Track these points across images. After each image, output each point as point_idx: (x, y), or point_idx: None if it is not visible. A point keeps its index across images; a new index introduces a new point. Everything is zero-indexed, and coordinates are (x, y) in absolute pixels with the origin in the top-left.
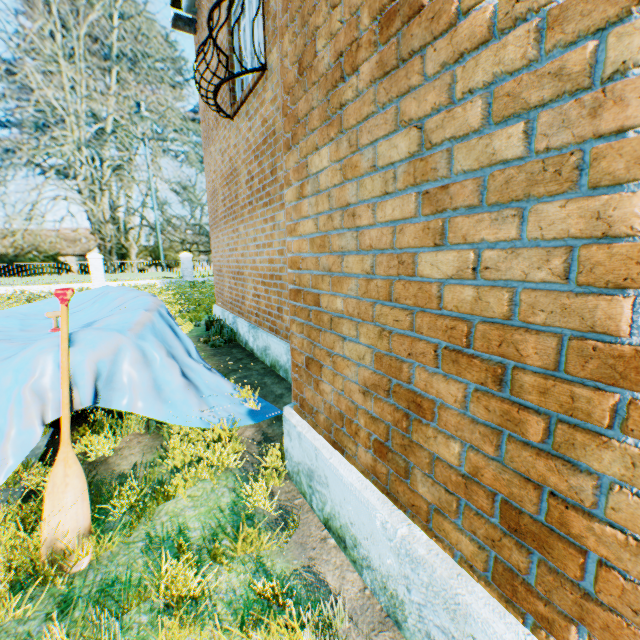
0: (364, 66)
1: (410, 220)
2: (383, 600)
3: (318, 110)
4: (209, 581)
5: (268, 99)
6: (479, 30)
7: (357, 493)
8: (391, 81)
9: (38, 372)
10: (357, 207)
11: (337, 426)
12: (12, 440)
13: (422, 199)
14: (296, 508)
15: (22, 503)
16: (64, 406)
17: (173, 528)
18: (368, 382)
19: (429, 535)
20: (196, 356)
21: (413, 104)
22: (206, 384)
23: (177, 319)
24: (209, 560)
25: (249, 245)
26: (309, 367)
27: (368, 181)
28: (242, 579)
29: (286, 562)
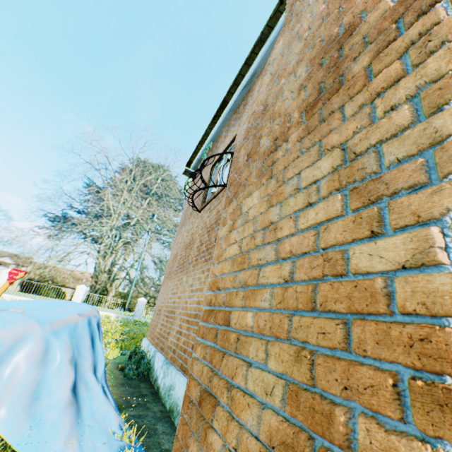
0: (292, 134)
1: (335, 221)
2: None
3: (255, 171)
4: None
5: (224, 200)
6: (393, 71)
7: None
8: (314, 132)
9: None
10: (279, 221)
11: None
12: None
13: (349, 194)
14: None
15: None
16: None
17: None
18: (275, 437)
19: None
20: (101, 374)
21: (334, 136)
22: (93, 409)
23: (110, 344)
24: None
25: (186, 289)
26: (202, 403)
27: (291, 199)
28: None
29: None
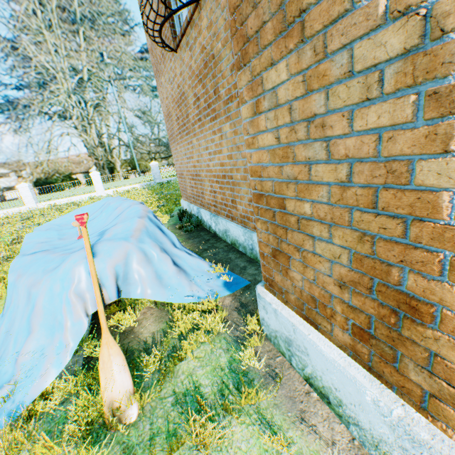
0: None
1: (401, 125)
2: (373, 453)
3: (272, 23)
4: (226, 431)
5: (204, 27)
6: None
7: (341, 369)
8: None
9: (76, 280)
10: (328, 117)
11: (309, 306)
12: (69, 330)
13: (426, 101)
14: (278, 365)
15: (85, 371)
16: (99, 304)
17: (190, 385)
18: (345, 278)
19: (423, 415)
20: (179, 245)
21: None
22: (190, 266)
23: (157, 213)
24: (222, 413)
25: (202, 153)
26: (277, 257)
27: (342, 89)
28: (251, 430)
29: (282, 414)
